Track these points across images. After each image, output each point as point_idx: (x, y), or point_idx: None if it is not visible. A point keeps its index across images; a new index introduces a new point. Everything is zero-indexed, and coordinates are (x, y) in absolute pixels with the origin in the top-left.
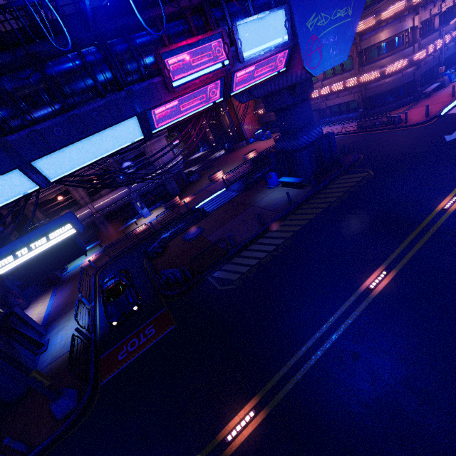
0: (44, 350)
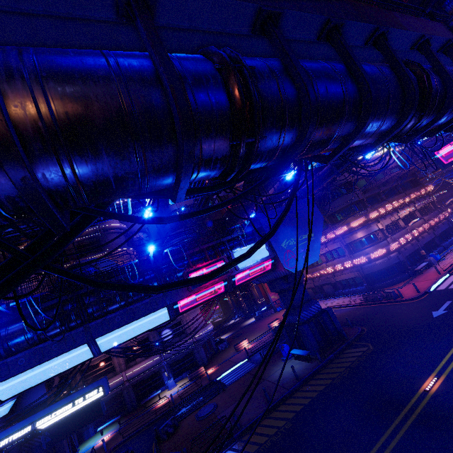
0: None
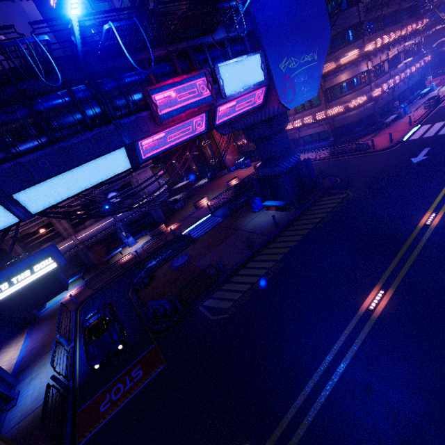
0: (12, 405)
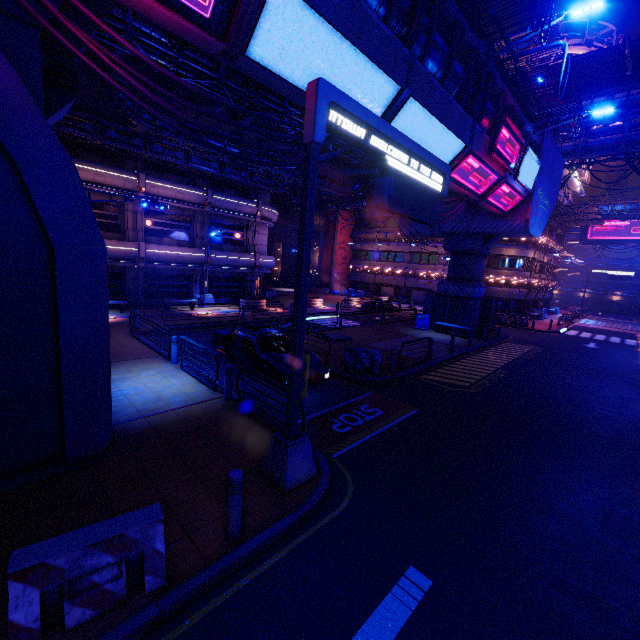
0: None
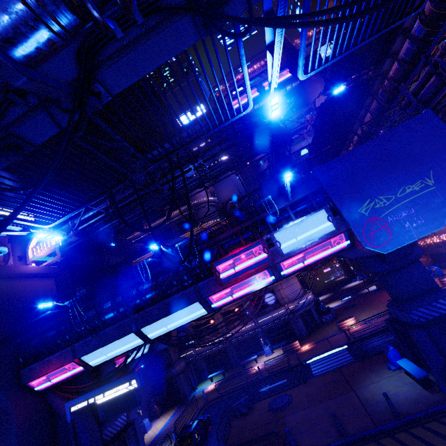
0: None
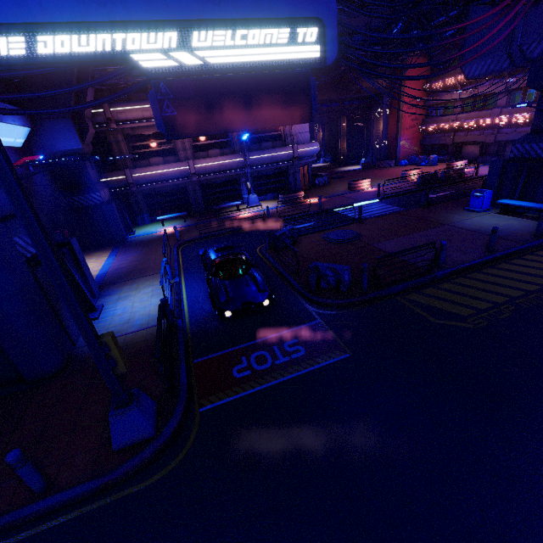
0: (94, 317)
